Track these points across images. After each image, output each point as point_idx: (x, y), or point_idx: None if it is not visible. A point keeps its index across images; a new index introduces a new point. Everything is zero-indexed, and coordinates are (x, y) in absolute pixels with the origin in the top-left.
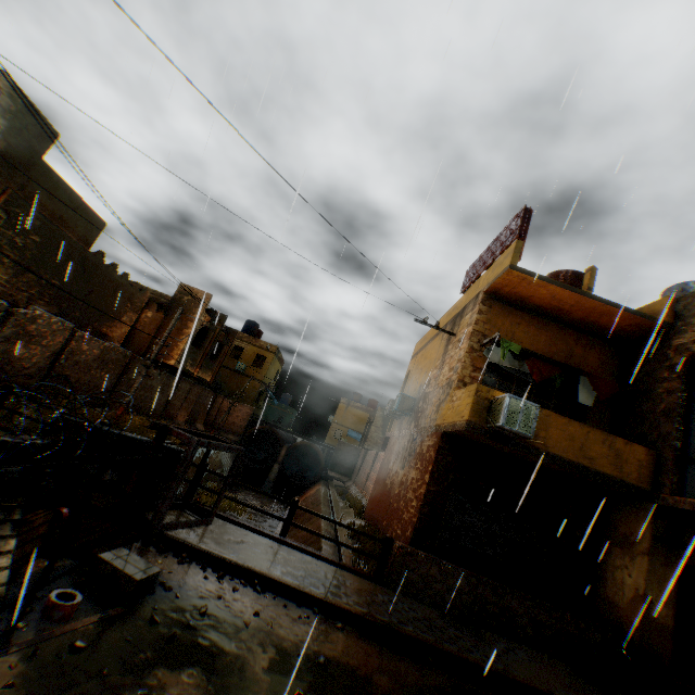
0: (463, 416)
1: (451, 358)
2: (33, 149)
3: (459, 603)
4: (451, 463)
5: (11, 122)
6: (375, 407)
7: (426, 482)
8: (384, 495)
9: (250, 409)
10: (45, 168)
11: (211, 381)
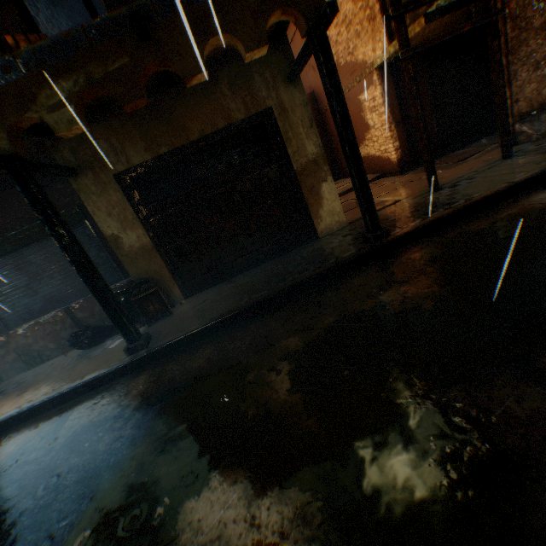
0: None
1: None
2: None
3: None
4: None
5: None
6: None
7: None
8: None
9: None
10: None
11: None
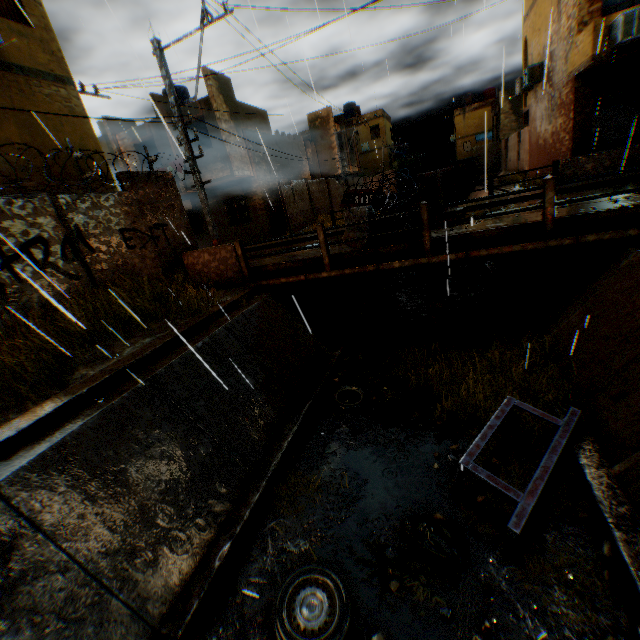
0: (586, 56)
1: (565, 9)
2: (232, 100)
3: (612, 167)
4: (587, 94)
5: (221, 94)
6: (492, 97)
7: (570, 119)
8: (540, 153)
9: (392, 173)
10: (239, 106)
11: (359, 171)
